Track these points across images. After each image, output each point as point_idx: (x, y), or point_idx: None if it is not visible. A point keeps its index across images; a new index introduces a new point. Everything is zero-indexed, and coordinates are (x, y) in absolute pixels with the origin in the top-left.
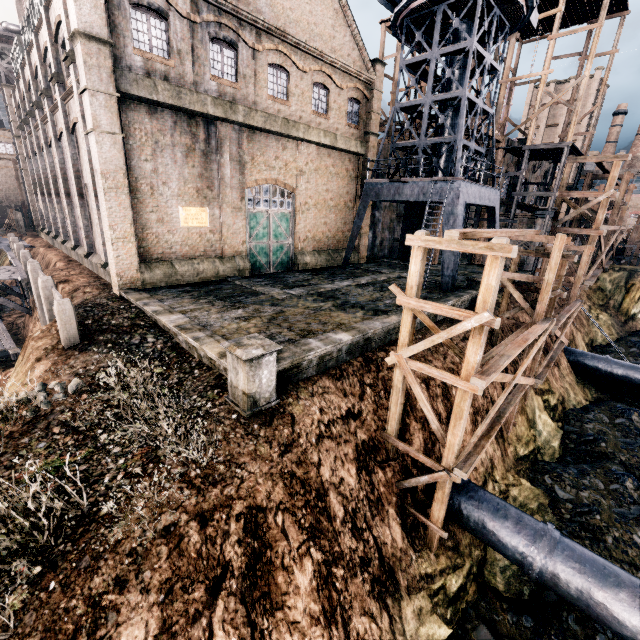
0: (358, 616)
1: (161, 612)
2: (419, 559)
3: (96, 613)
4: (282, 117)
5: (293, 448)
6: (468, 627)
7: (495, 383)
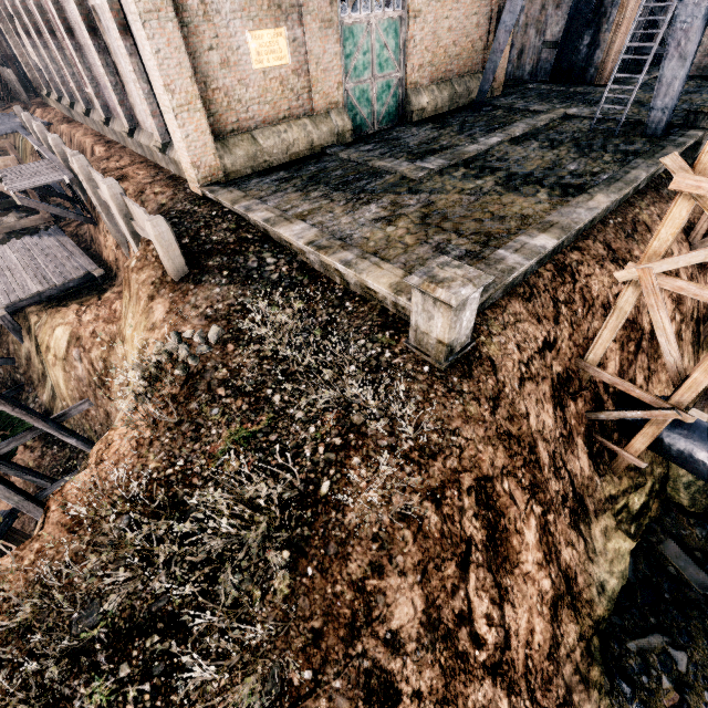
0: (564, 548)
1: (422, 590)
2: (603, 483)
3: (365, 598)
4: None
5: (500, 401)
6: (653, 540)
7: (706, 276)
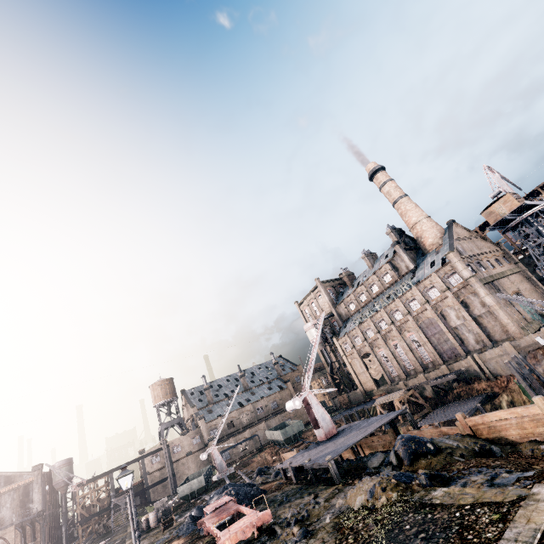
0: None
1: None
2: None
3: None
4: (499, 272)
5: None
6: None
7: None
